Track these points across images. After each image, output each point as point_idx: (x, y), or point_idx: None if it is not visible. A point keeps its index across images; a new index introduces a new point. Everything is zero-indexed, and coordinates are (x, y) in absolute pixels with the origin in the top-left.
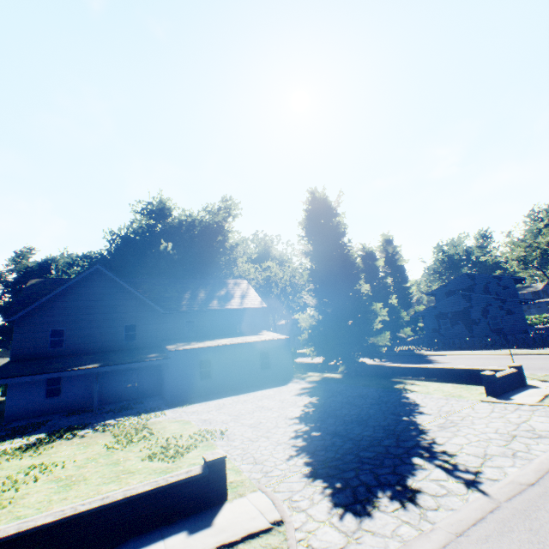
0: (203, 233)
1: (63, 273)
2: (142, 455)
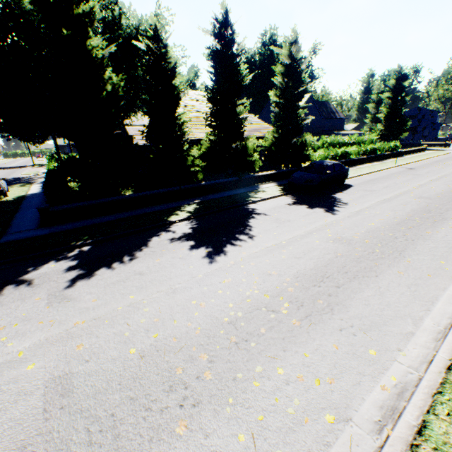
0: None
1: None
2: None
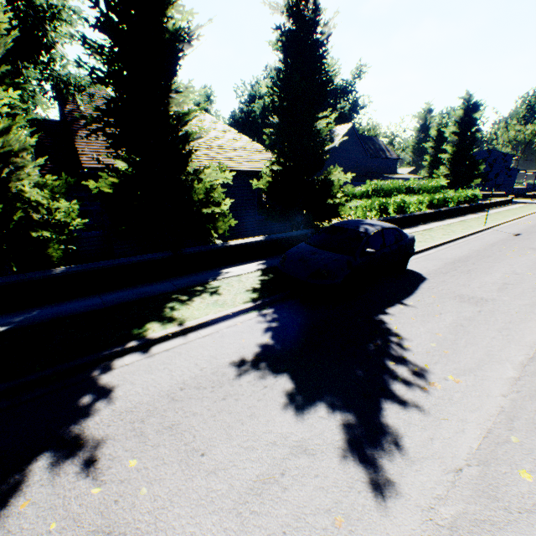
0: (339, 92)
1: (260, 115)
2: None
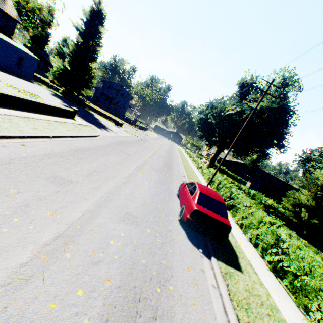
0: None
1: None
2: (14, 90)
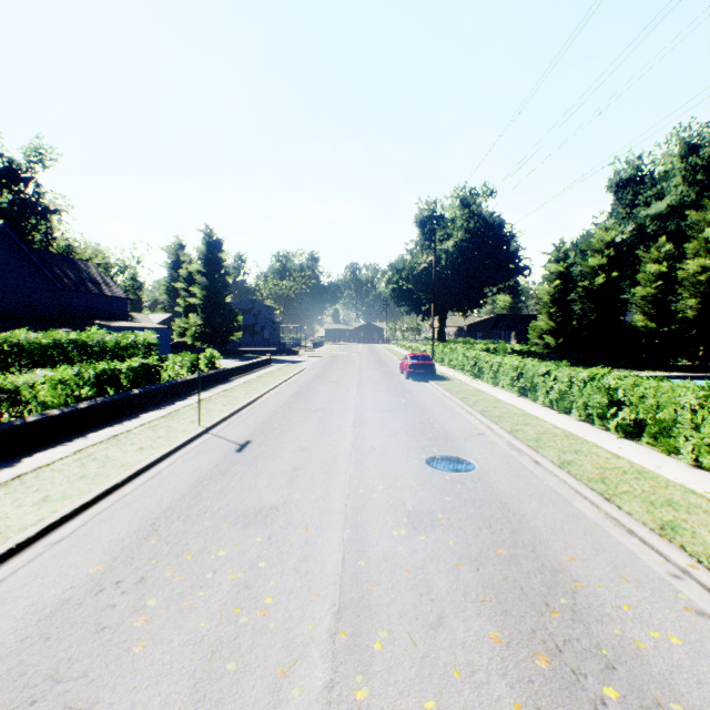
0: None
1: None
2: None
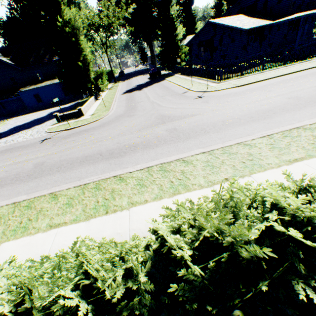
0: None
1: None
2: None
